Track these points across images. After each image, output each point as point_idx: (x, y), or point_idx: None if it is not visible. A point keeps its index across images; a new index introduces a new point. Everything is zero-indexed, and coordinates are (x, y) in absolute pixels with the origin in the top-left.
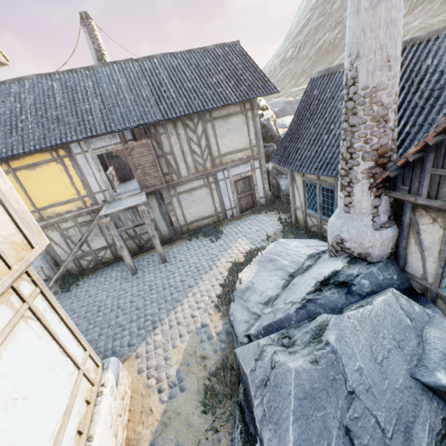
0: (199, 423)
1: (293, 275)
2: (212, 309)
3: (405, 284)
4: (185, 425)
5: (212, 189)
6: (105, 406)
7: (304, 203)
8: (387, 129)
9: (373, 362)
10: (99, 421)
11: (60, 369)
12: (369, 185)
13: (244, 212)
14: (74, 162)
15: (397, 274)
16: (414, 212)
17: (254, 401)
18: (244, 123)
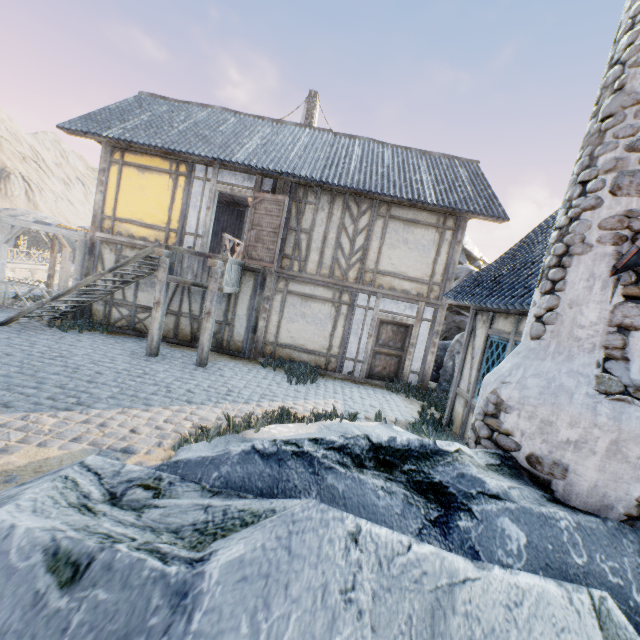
0: None
1: None
2: (174, 440)
3: None
4: None
5: (339, 313)
6: None
7: (473, 383)
8: None
9: None
10: None
11: None
12: (616, 260)
13: (374, 380)
14: (188, 184)
15: None
16: None
17: None
18: (434, 244)
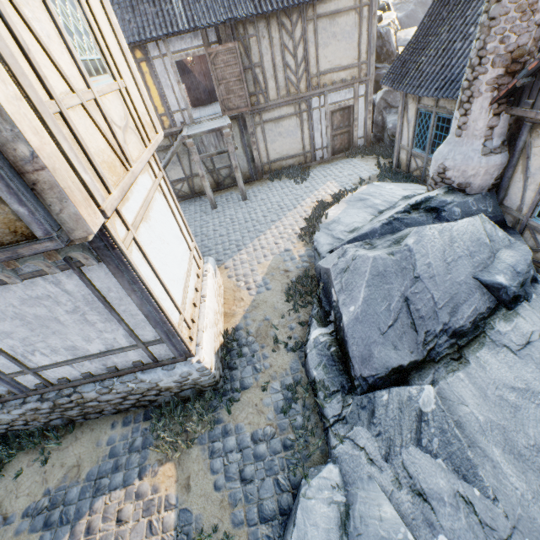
0: (283, 307)
1: (382, 212)
2: (296, 239)
3: (498, 218)
4: (271, 308)
5: (302, 121)
6: (210, 283)
7: (411, 141)
8: (532, 23)
9: (442, 262)
10: (208, 289)
11: (181, 242)
12: (491, 100)
13: (337, 155)
14: (151, 68)
15: (493, 208)
16: (531, 134)
17: (333, 282)
18: (355, 26)
